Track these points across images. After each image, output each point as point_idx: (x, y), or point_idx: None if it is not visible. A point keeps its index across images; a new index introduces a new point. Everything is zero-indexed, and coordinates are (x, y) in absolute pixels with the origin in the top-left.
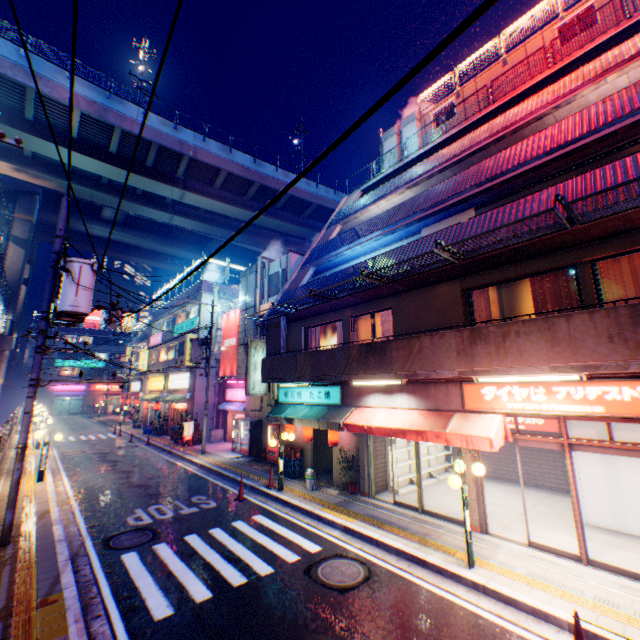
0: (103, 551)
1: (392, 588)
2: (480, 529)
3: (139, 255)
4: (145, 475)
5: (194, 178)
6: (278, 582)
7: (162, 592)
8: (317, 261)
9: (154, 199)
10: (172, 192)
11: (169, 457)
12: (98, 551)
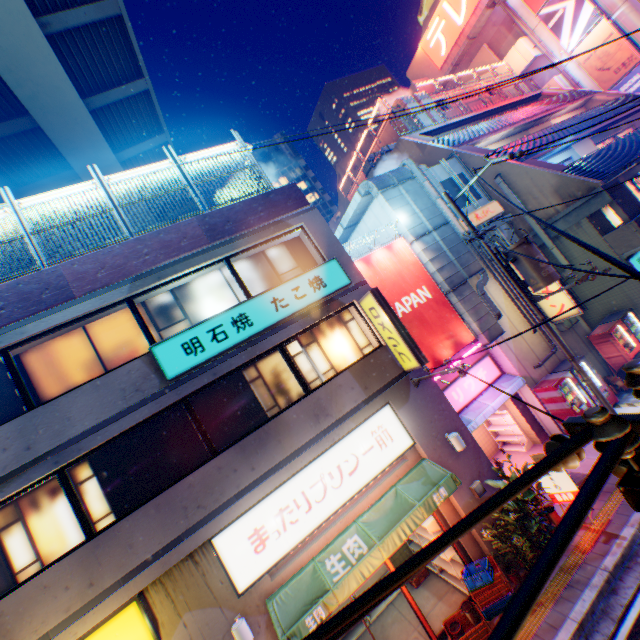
0: None
1: None
2: None
3: None
4: None
5: None
6: None
7: None
8: (531, 156)
9: None
10: None
11: None
12: None
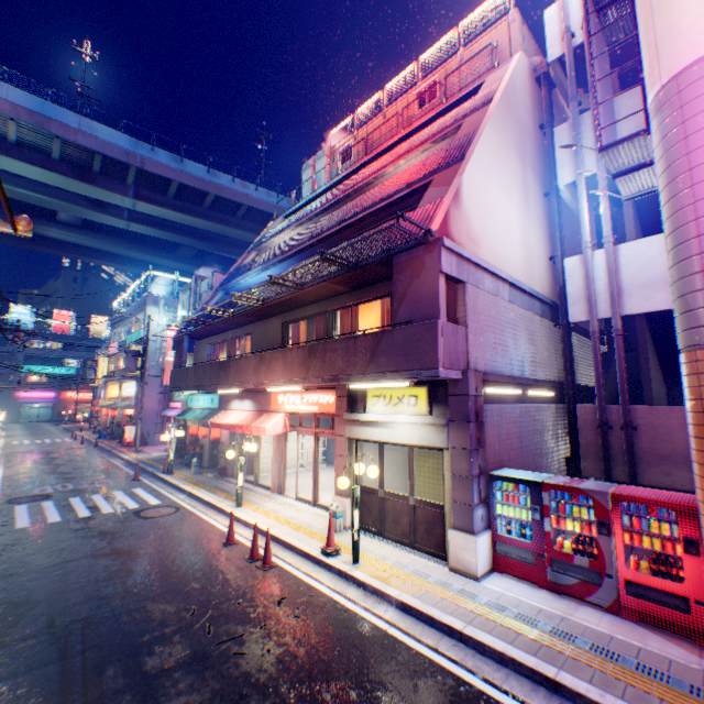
0: (4, 504)
1: (181, 517)
2: (278, 492)
3: (105, 258)
4: (73, 467)
5: (146, 187)
6: (111, 515)
7: (30, 519)
8: (225, 286)
9: (108, 205)
10: (123, 201)
11: (107, 455)
12: (1, 504)
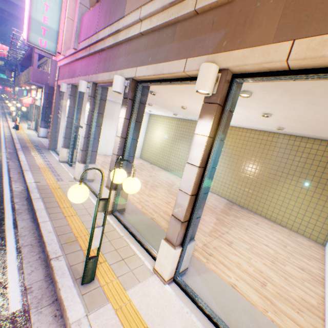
0: None
1: None
2: None
3: (18, 20)
4: None
5: None
6: None
7: None
8: None
9: None
10: None
11: (1, 110)
12: None
